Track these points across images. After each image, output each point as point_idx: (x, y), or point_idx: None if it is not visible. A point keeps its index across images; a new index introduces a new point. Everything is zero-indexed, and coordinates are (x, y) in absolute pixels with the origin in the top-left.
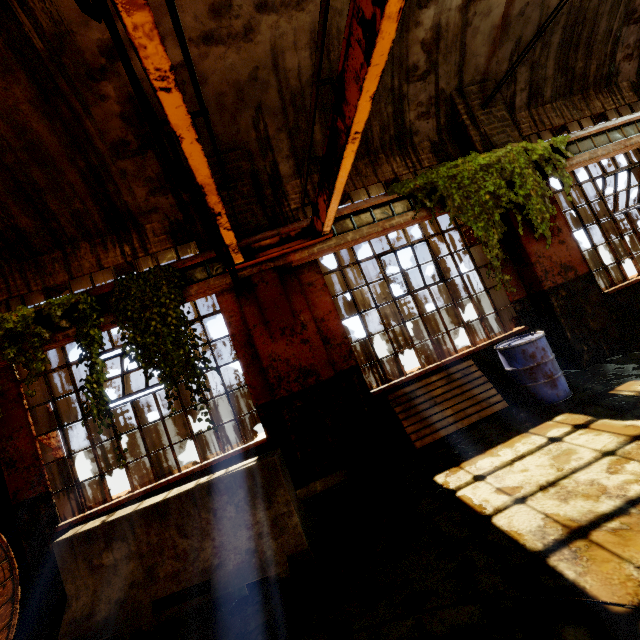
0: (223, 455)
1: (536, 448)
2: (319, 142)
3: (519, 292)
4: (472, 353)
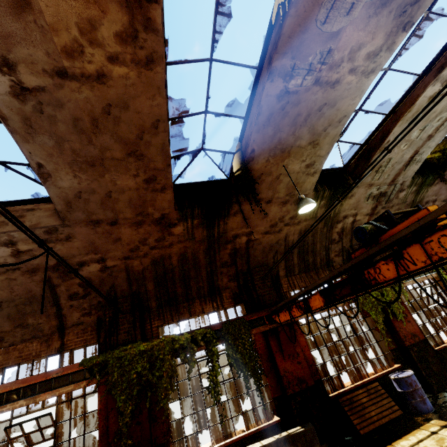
0: (259, 427)
1: (426, 436)
2: (296, 264)
3: (393, 344)
4: (376, 378)
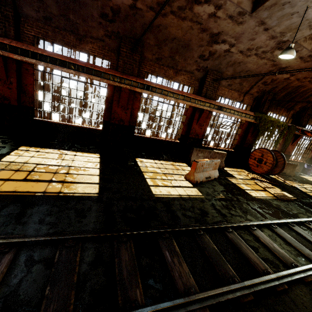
0: None
1: (311, 178)
2: None
3: (310, 157)
4: (299, 162)
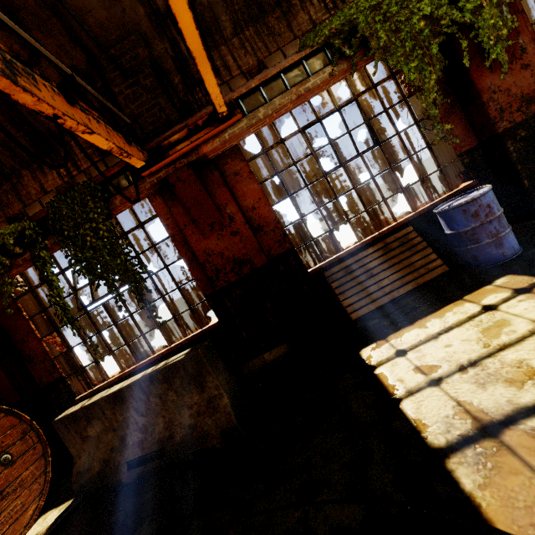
0: (184, 339)
1: (466, 319)
2: (218, 2)
3: (468, 141)
4: (412, 219)
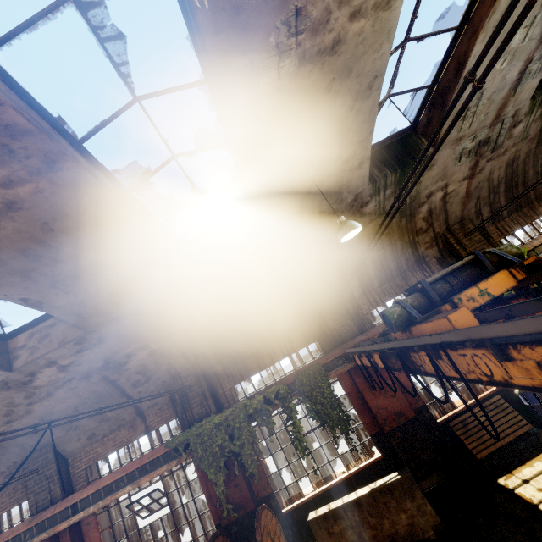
0: (360, 467)
1: None
2: (373, 276)
3: None
4: (497, 389)
